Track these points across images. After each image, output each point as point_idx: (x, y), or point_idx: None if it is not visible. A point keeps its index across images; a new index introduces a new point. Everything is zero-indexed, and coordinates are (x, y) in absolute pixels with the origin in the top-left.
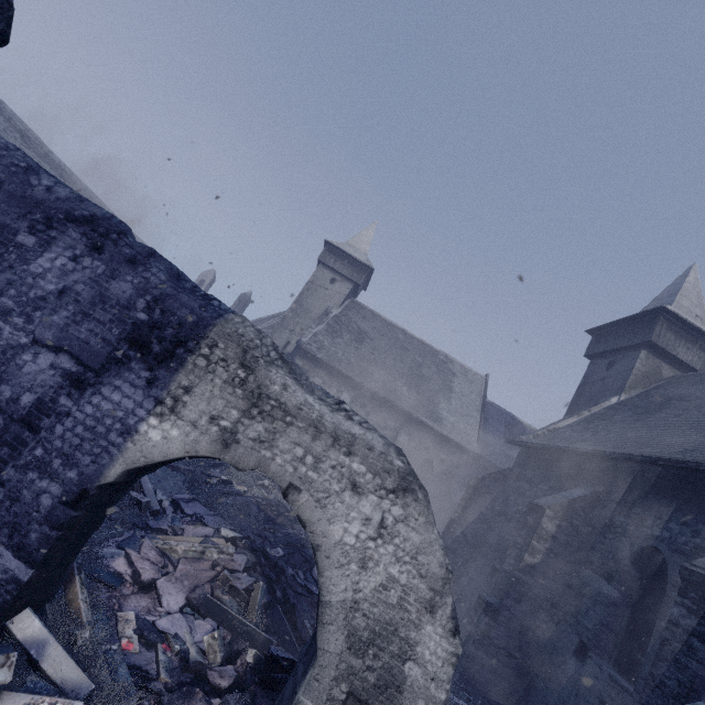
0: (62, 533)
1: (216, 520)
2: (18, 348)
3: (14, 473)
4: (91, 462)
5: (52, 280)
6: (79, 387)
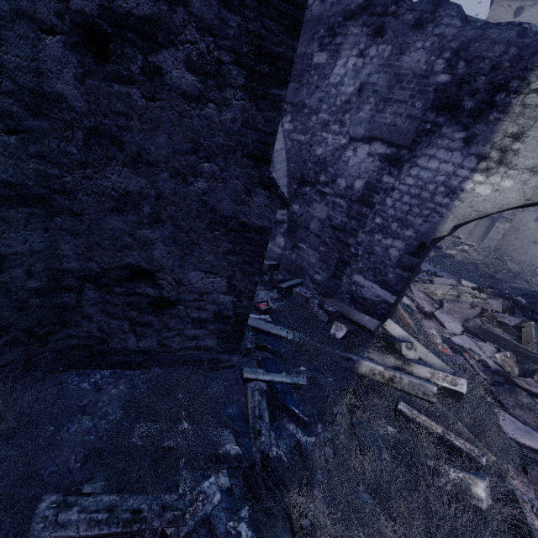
0: (409, 274)
1: (446, 275)
2: (340, 149)
3: (364, 236)
4: (423, 222)
5: (349, 83)
6: (396, 165)
